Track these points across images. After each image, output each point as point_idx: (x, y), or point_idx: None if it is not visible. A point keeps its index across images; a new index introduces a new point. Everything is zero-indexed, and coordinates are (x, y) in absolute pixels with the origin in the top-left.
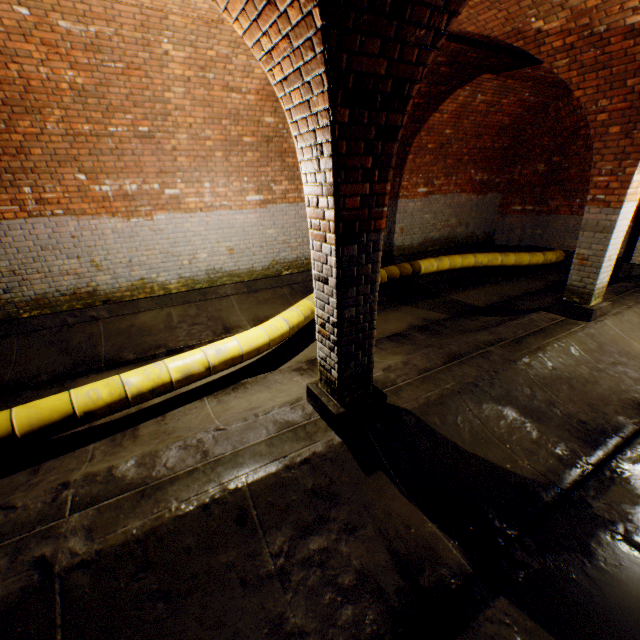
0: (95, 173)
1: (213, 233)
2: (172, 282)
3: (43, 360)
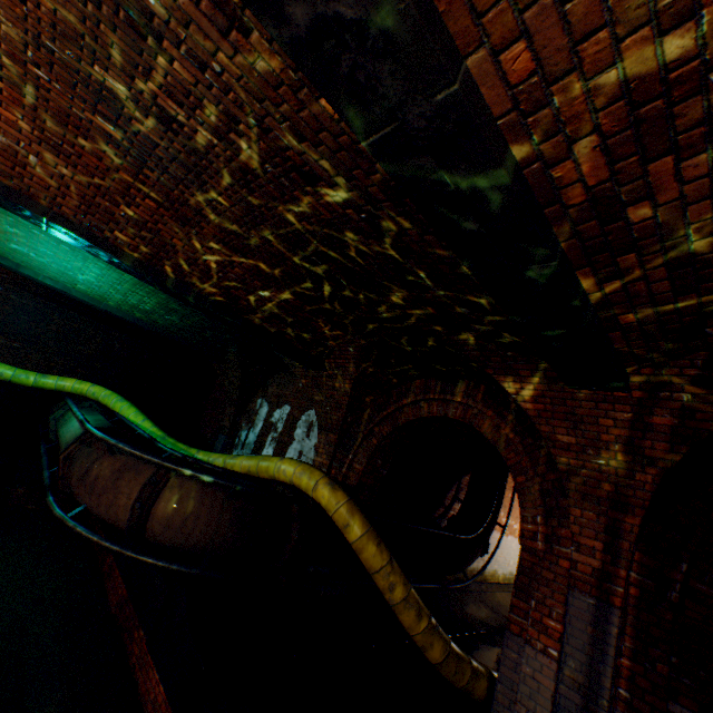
0: (505, 512)
1: (516, 550)
2: (500, 575)
3: (492, 613)
